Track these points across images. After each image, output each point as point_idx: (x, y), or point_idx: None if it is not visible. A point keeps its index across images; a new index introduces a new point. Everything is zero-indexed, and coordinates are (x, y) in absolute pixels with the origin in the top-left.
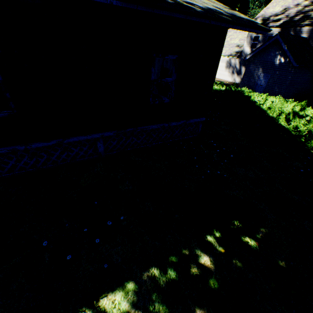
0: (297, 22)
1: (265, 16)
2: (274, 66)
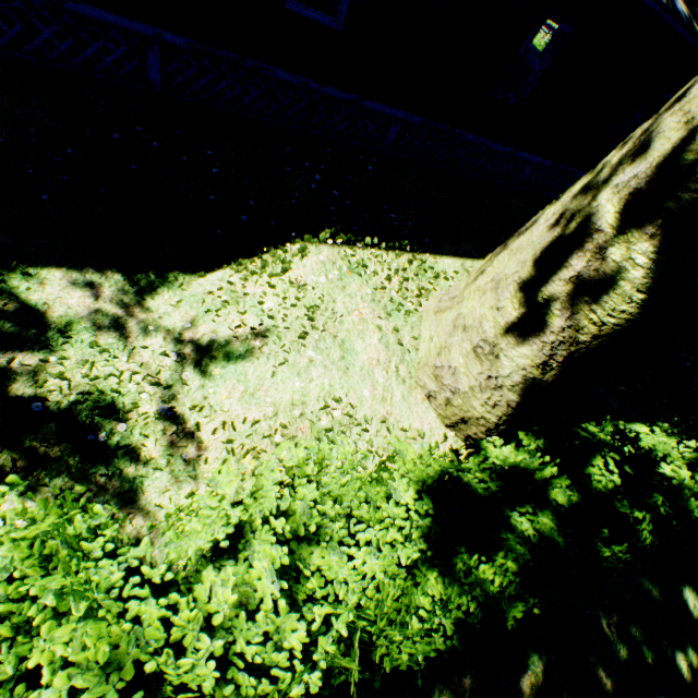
0: None
1: None
2: None
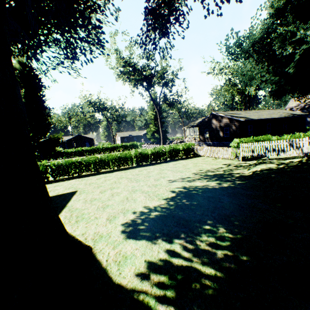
0: (307, 108)
1: (289, 108)
2: (307, 122)
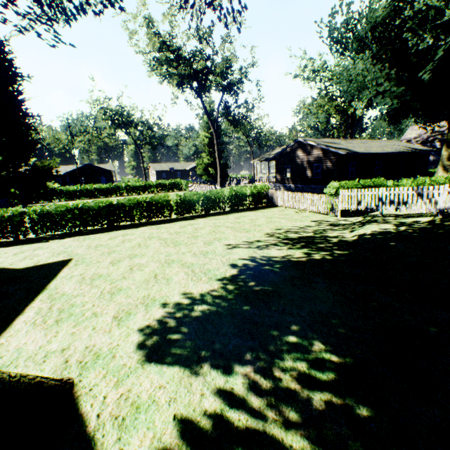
0: (430, 141)
1: (406, 139)
2: (429, 162)
